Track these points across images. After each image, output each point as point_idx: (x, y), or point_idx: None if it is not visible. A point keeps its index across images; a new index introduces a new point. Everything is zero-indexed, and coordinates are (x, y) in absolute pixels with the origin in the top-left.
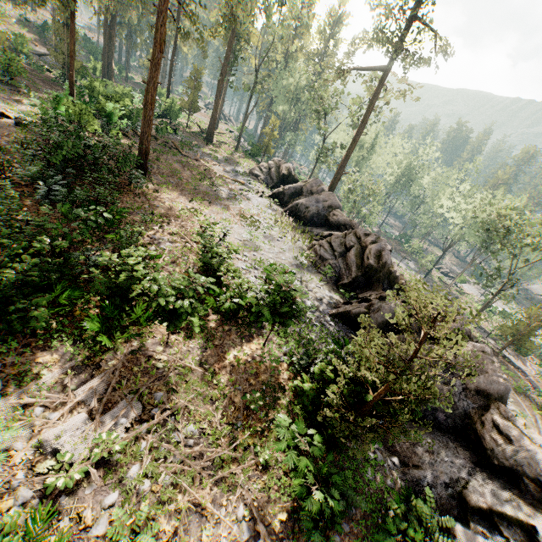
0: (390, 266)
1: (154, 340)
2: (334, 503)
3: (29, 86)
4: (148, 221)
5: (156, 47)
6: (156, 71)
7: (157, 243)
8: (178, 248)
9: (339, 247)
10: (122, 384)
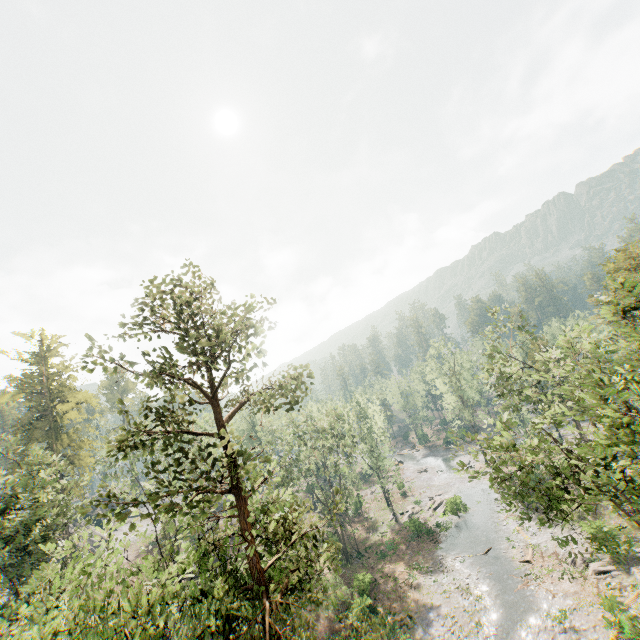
0: None
1: None
2: None
3: None
4: None
5: None
6: None
7: None
8: None
9: None
10: None
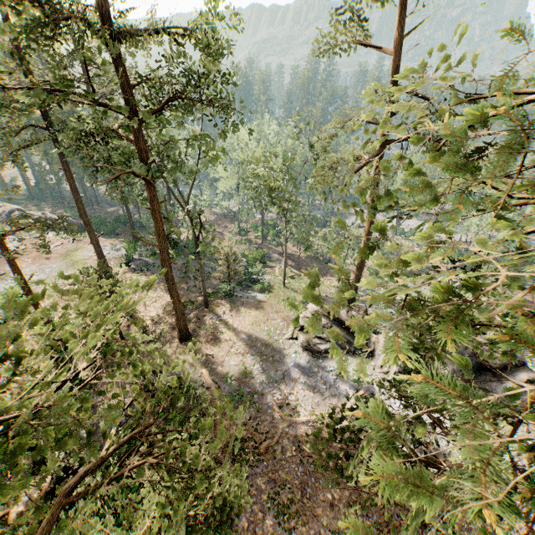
0: None
1: None
2: None
3: None
4: None
5: None
6: None
7: None
8: None
9: None
10: None
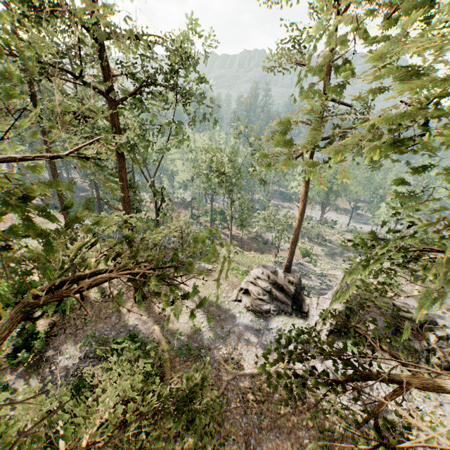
0: None
1: None
2: None
3: None
4: None
5: None
6: None
7: None
8: None
9: None
10: None
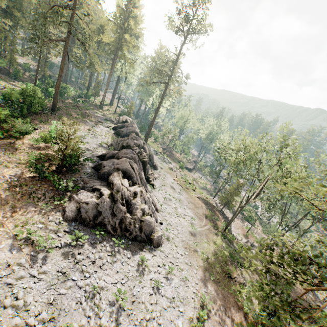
0: (132, 147)
1: (20, 143)
2: (38, 165)
3: (23, 81)
4: (42, 122)
5: (60, 69)
6: (60, 77)
7: (41, 128)
8: (47, 130)
9: (119, 141)
10: (2, 145)
